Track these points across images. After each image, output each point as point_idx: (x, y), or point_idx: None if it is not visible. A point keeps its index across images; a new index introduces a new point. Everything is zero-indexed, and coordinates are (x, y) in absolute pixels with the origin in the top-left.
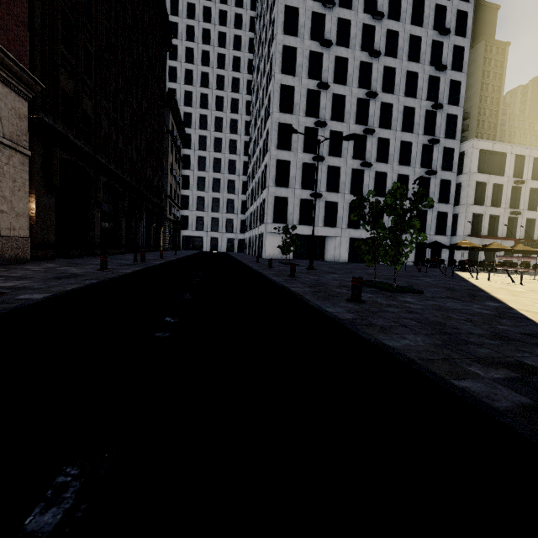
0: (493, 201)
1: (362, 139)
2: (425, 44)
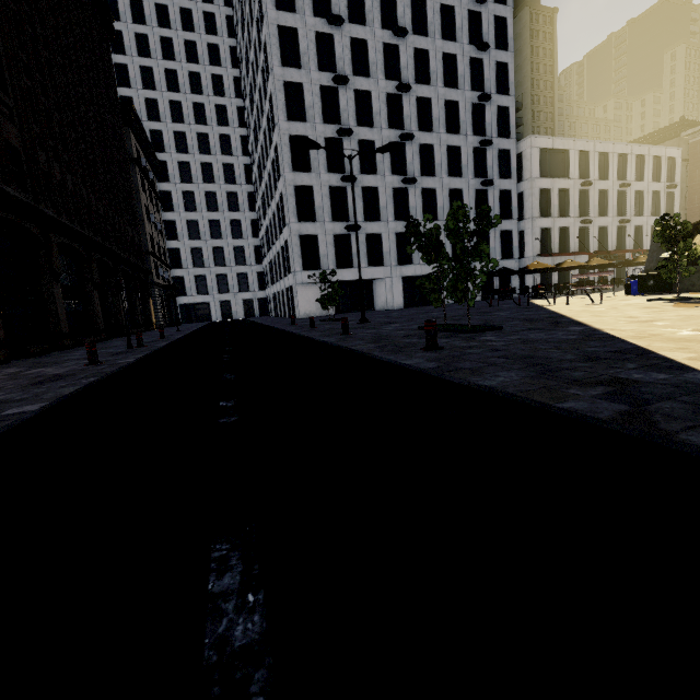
0: (561, 210)
1: (400, 148)
2: (460, 17)
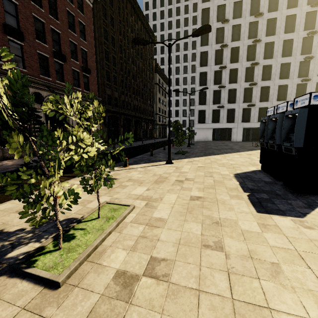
0: None
1: (252, 69)
2: None
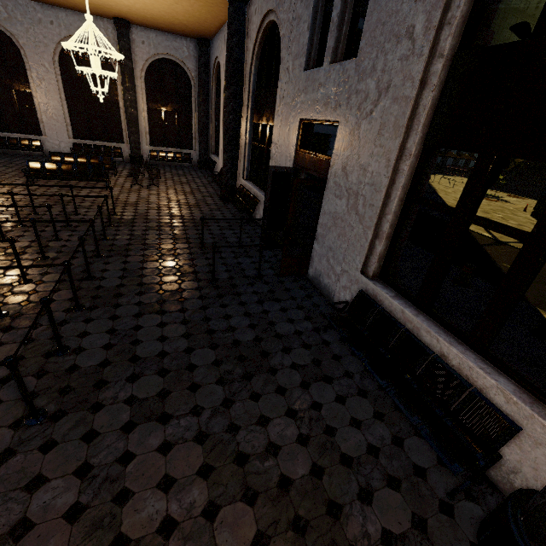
0: None
1: None
2: None
